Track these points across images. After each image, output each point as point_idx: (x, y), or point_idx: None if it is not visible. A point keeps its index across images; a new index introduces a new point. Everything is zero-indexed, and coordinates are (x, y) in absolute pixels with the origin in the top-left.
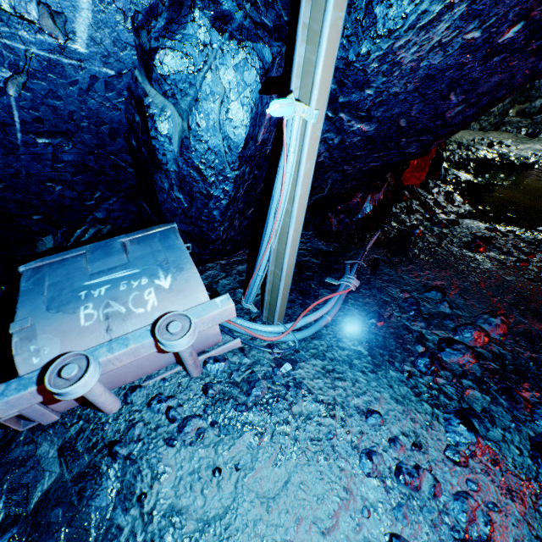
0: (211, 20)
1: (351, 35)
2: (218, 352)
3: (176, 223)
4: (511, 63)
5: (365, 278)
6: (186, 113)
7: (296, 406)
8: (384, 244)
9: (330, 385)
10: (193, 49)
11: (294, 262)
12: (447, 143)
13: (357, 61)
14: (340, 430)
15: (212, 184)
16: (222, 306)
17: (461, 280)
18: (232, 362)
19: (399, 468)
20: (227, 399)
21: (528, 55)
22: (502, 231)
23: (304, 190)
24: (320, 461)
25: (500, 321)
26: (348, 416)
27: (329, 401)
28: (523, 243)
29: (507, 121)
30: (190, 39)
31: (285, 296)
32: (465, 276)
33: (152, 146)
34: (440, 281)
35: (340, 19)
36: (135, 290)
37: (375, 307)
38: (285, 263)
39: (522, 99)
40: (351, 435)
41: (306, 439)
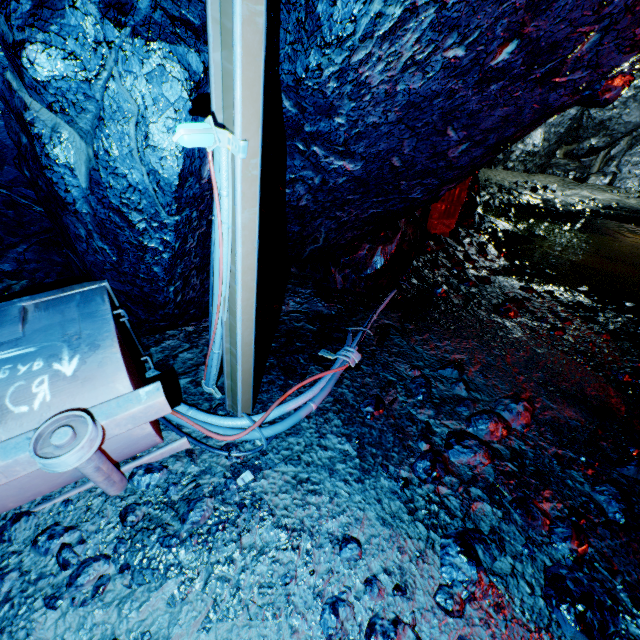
0: (101, 8)
1: (295, 41)
2: (153, 458)
3: (108, 280)
4: (514, 93)
5: (369, 350)
6: (90, 136)
7: (249, 536)
8: (399, 306)
9: (300, 502)
10: (81, 47)
11: (253, 339)
12: (487, 185)
13: (308, 77)
14: (303, 570)
15: (145, 232)
16: (146, 401)
17: (484, 353)
18: (172, 472)
19: (372, 625)
20: (153, 528)
21: (533, 85)
22: (539, 291)
23: (248, 248)
24: (267, 619)
25: (522, 408)
26: (316, 547)
27: (294, 526)
28: (561, 306)
29: (554, 163)
30: (75, 32)
31: (248, 381)
32: (490, 348)
33: (47, 179)
34: (460, 354)
35: (260, 15)
36: (19, 379)
37: (376, 390)
38: (239, 341)
39: (570, 139)
40: (316, 577)
41: (253, 587)
